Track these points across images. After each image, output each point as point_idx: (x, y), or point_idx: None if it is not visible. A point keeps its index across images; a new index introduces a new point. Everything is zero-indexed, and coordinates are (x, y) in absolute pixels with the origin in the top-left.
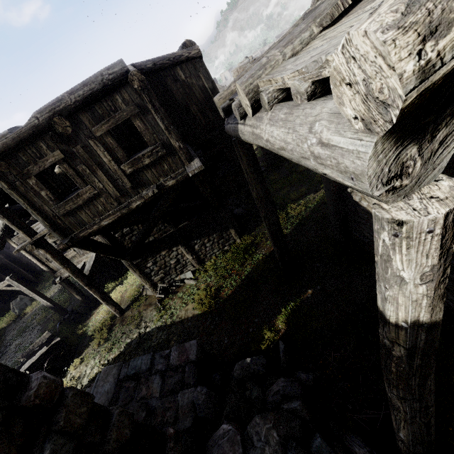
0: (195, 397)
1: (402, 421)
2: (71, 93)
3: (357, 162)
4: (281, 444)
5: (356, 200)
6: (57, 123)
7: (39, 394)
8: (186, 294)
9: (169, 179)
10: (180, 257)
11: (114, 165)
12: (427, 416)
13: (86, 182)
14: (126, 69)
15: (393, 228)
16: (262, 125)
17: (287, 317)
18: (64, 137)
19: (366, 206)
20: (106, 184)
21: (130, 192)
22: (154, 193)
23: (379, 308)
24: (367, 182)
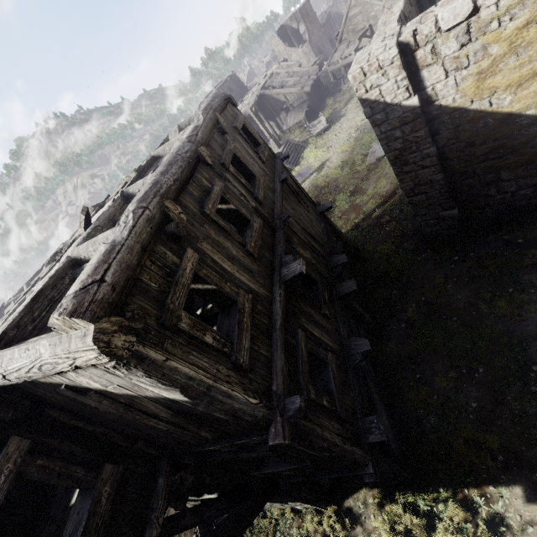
0: None
1: None
2: None
3: None
4: None
5: None
6: None
7: None
8: None
9: None
10: None
11: None
12: None
13: None
14: None
15: None
16: None
17: None
18: None
19: None
20: None
21: None
22: None
23: None
24: None
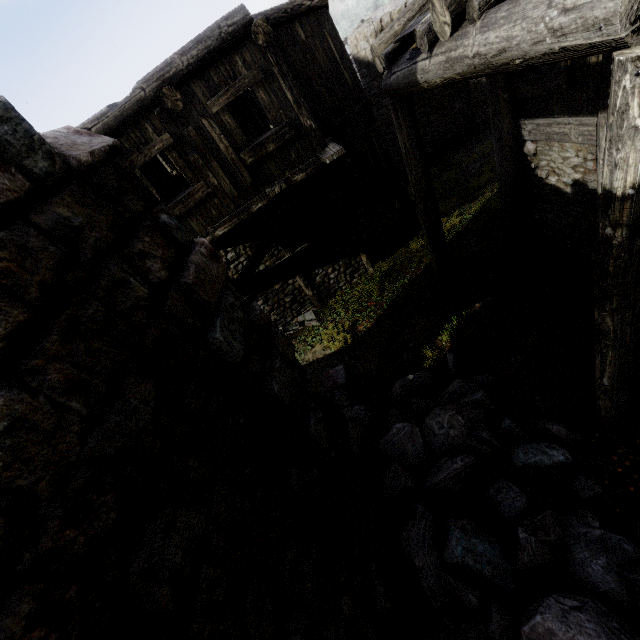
0: (354, 413)
1: (609, 353)
2: (182, 54)
3: (609, 5)
4: (467, 427)
5: (542, 176)
6: (167, 95)
7: (262, 317)
8: (309, 336)
9: (298, 172)
10: (297, 294)
11: (232, 153)
12: (637, 333)
13: (197, 178)
14: (249, 17)
15: (635, 67)
16: (467, 40)
17: (455, 328)
18: (173, 115)
19: (555, 182)
20: (221, 180)
21: (249, 191)
22: (281, 189)
23: (604, 189)
24: (618, 20)
